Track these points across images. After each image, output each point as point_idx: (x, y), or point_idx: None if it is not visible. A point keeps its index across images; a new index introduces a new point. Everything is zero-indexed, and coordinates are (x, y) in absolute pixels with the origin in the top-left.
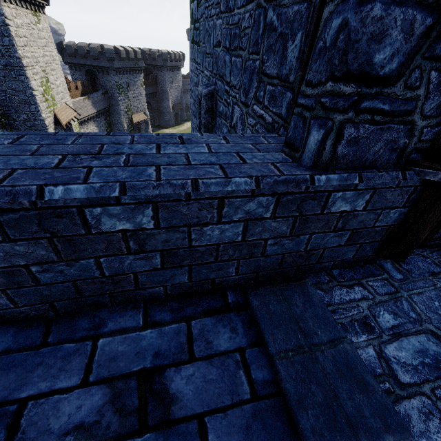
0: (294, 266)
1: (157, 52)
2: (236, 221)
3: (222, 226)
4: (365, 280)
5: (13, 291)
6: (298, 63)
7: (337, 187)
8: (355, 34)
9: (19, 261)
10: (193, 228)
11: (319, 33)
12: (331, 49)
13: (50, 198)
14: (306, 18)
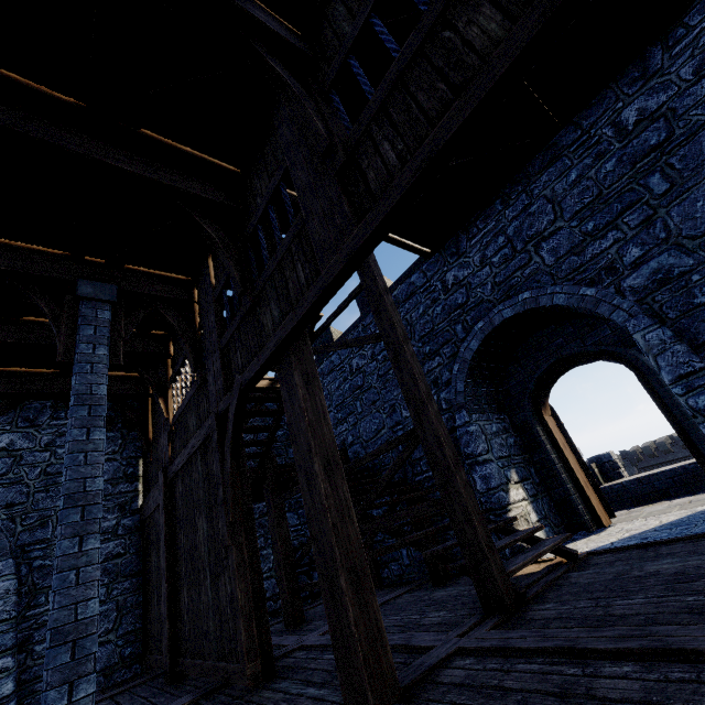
0: None
1: (667, 439)
2: None
3: None
4: None
5: None
6: None
7: None
8: None
9: None
10: None
11: None
12: None
13: None
14: None
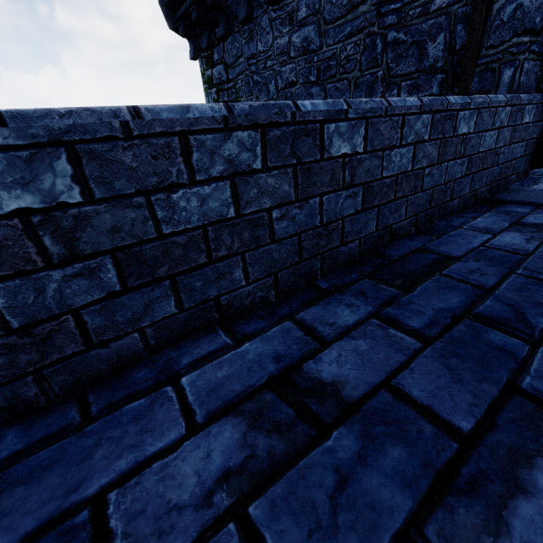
0: (503, 178)
1: None
2: (496, 129)
3: (491, 133)
4: (536, 182)
5: (410, 198)
6: (445, 53)
7: (527, 101)
8: (527, 9)
9: (424, 163)
10: (483, 134)
11: (493, 18)
12: (510, 22)
13: (452, 103)
14: (447, 24)
